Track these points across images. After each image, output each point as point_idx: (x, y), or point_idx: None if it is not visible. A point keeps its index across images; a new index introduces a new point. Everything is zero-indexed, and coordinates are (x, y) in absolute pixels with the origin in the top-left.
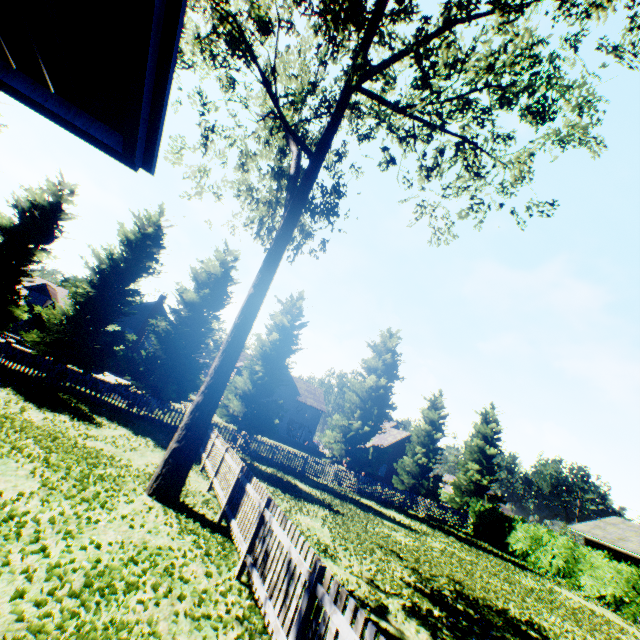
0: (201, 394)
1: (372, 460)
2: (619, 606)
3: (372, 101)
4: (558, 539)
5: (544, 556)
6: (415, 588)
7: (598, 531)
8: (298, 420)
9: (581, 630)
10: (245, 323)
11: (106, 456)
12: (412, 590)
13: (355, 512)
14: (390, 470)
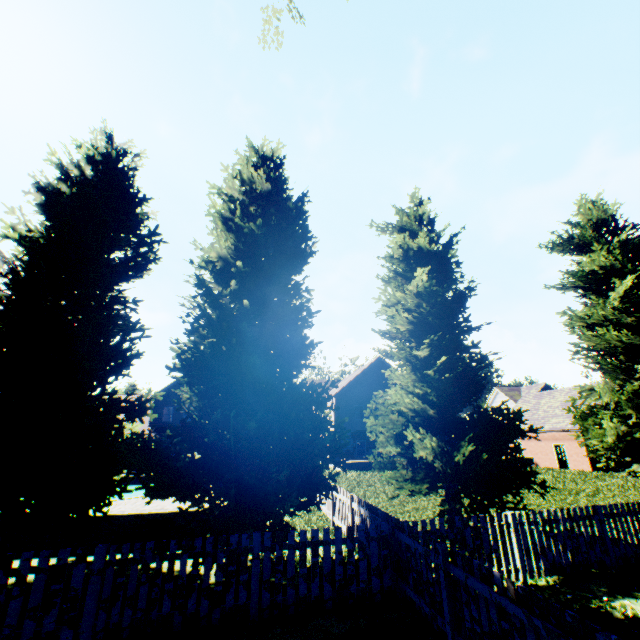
0: None
1: None
2: None
3: None
4: None
5: None
6: None
7: None
8: None
9: None
10: None
11: None
12: None
13: None
14: None
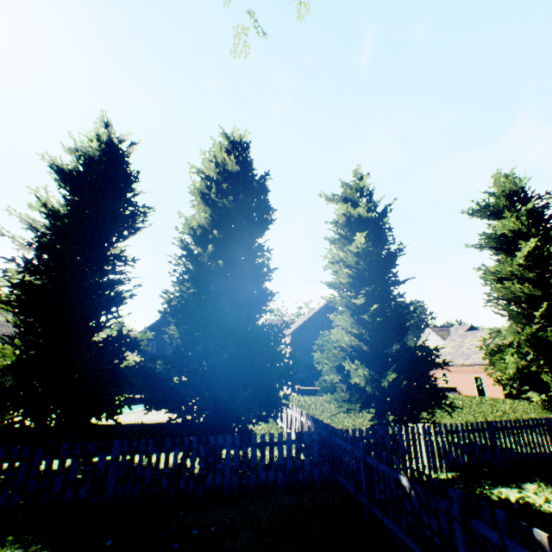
0: None
1: None
2: None
3: None
4: None
5: None
6: None
7: None
8: None
9: None
10: None
11: None
12: None
13: None
14: None
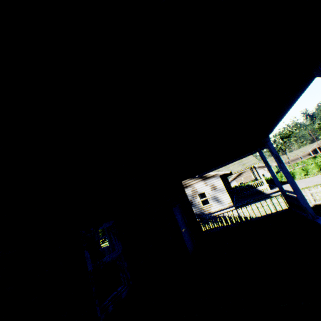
0: None
1: None
2: None
3: None
4: None
5: None
6: None
7: None
8: None
9: None
10: None
11: None
12: None
13: None
14: None
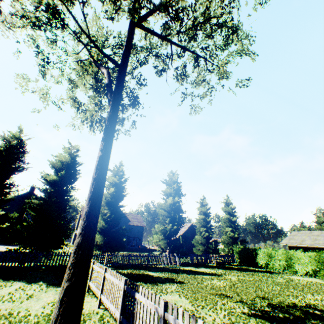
0: (79, 236)
1: (183, 243)
2: (316, 274)
3: (145, 38)
4: (279, 251)
5: (275, 262)
6: (253, 315)
7: (292, 240)
8: (132, 235)
9: (322, 296)
10: (101, 176)
11: (3, 316)
12: (254, 318)
13: (188, 278)
14: (187, 246)
